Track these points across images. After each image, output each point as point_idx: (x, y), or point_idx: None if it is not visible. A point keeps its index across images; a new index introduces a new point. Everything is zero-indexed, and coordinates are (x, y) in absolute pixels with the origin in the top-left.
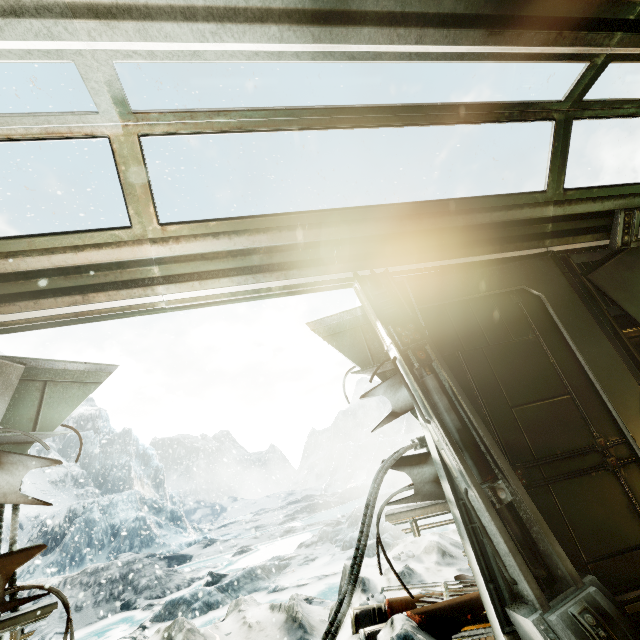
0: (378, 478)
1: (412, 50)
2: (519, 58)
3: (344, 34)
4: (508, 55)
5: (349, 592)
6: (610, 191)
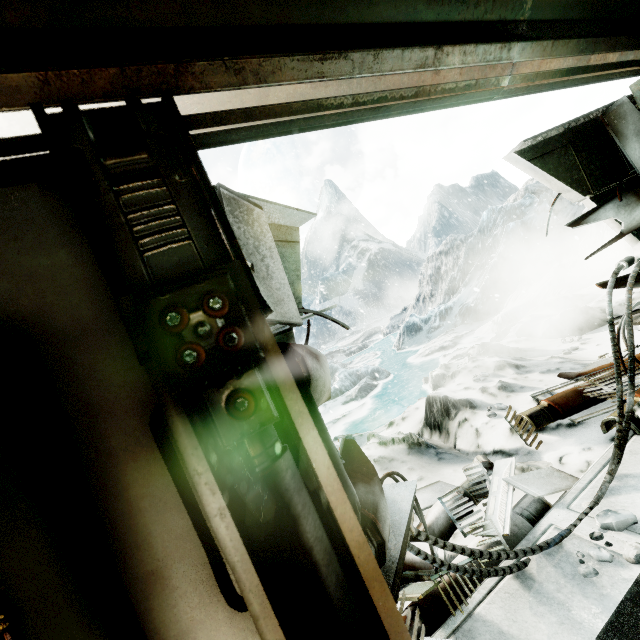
0: (628, 296)
1: None
2: None
3: None
4: None
5: (632, 390)
6: None
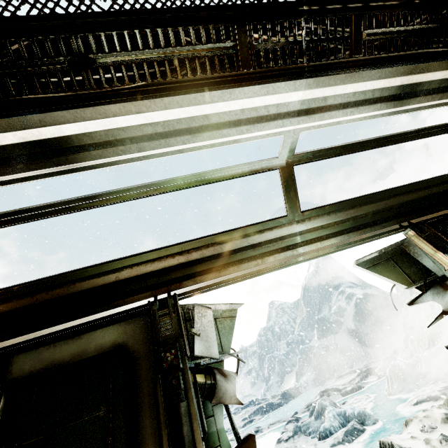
0: None
1: (435, 103)
2: None
3: (408, 102)
4: None
5: None
6: None
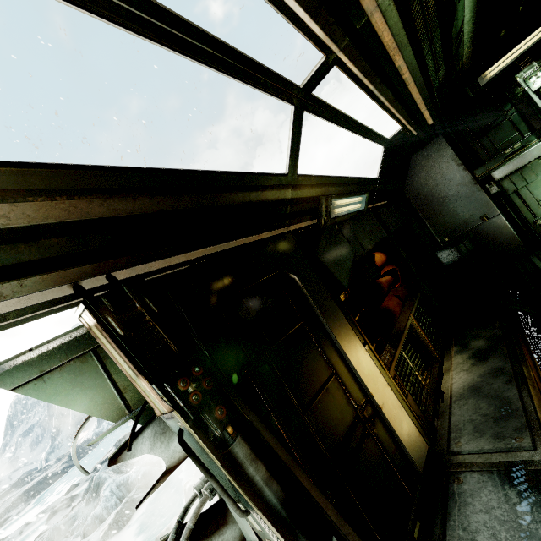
0: None
1: None
2: (286, 13)
3: None
4: (279, 0)
5: None
6: (319, 180)
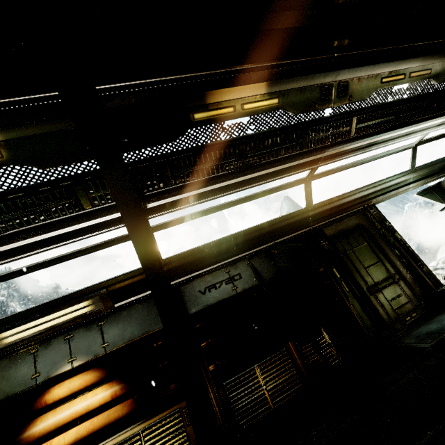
0: None
1: None
2: None
3: None
4: None
5: None
6: None
